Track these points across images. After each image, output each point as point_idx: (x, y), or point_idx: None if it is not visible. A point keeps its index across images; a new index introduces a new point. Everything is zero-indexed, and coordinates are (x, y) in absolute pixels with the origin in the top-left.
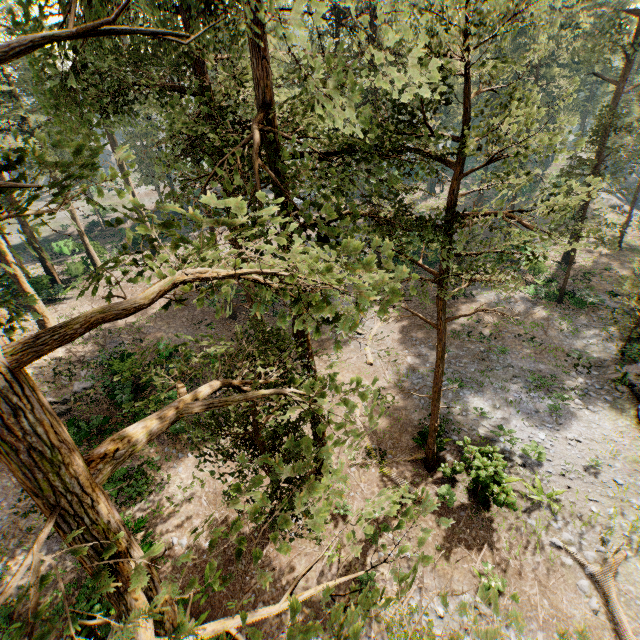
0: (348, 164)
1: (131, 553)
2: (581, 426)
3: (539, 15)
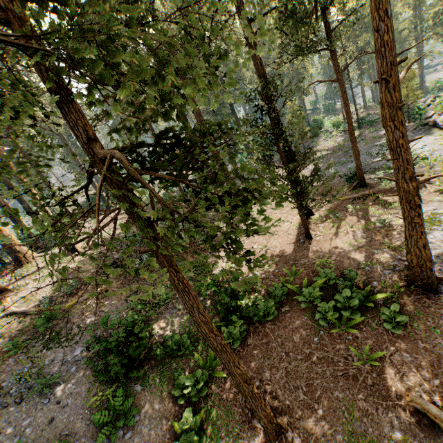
0: None
1: None
2: (419, 143)
3: None
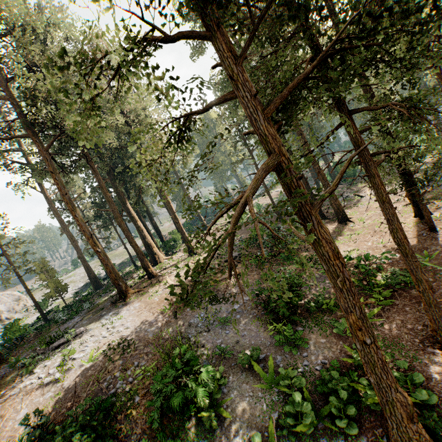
0: None
1: None
2: None
3: None
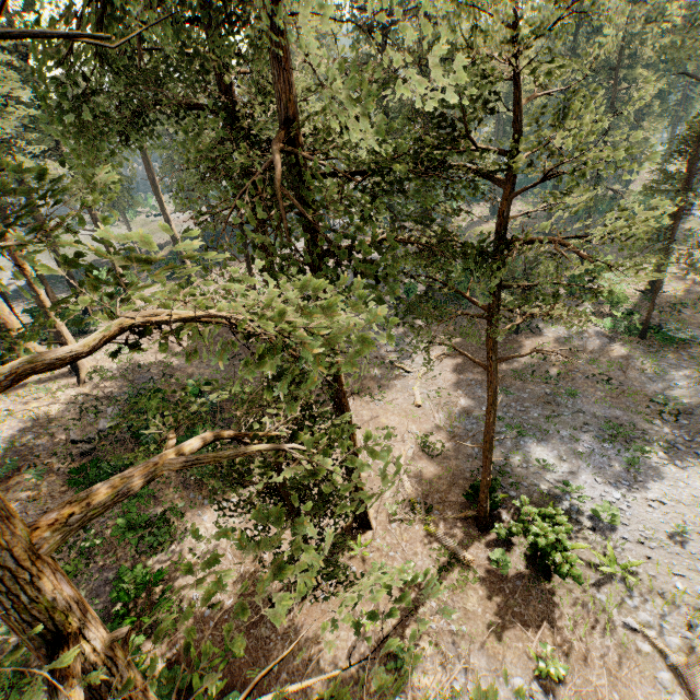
0: (378, 184)
1: (85, 634)
2: (665, 485)
3: (601, 6)
